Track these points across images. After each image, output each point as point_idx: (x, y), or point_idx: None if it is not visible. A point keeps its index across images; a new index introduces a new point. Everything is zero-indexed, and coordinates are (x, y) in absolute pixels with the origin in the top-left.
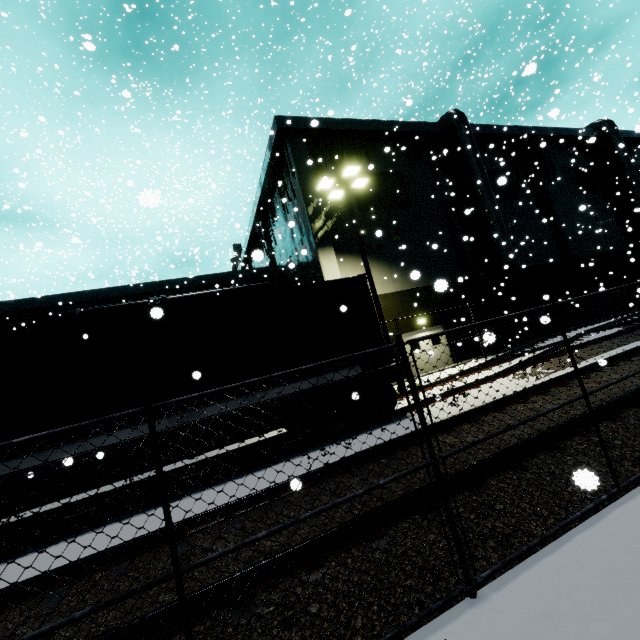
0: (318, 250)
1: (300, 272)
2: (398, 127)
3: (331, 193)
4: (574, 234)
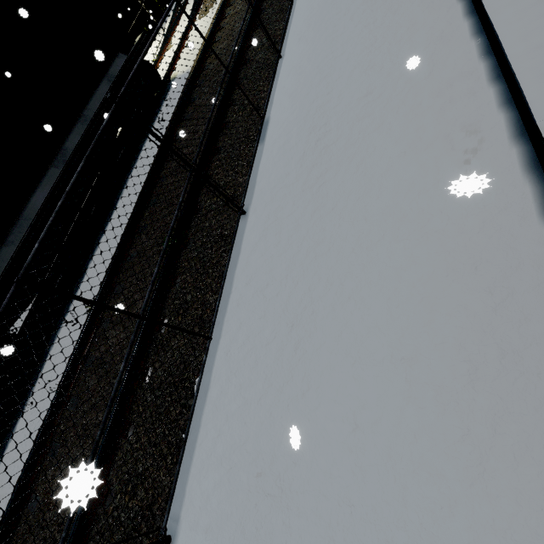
0: None
1: None
2: None
3: None
4: None
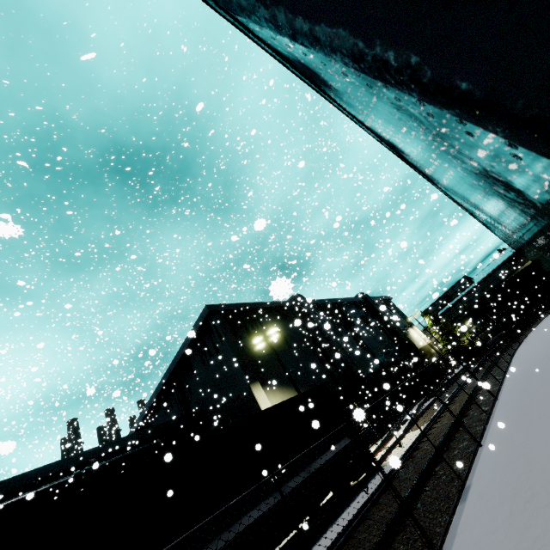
0: (250, 385)
1: (225, 410)
2: (272, 304)
3: (258, 345)
4: (378, 351)
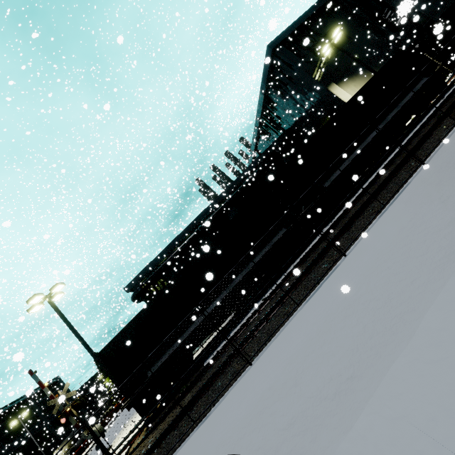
0: (328, 88)
1: (311, 116)
2: (319, 5)
3: (325, 53)
4: None
